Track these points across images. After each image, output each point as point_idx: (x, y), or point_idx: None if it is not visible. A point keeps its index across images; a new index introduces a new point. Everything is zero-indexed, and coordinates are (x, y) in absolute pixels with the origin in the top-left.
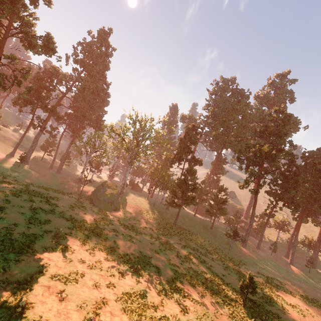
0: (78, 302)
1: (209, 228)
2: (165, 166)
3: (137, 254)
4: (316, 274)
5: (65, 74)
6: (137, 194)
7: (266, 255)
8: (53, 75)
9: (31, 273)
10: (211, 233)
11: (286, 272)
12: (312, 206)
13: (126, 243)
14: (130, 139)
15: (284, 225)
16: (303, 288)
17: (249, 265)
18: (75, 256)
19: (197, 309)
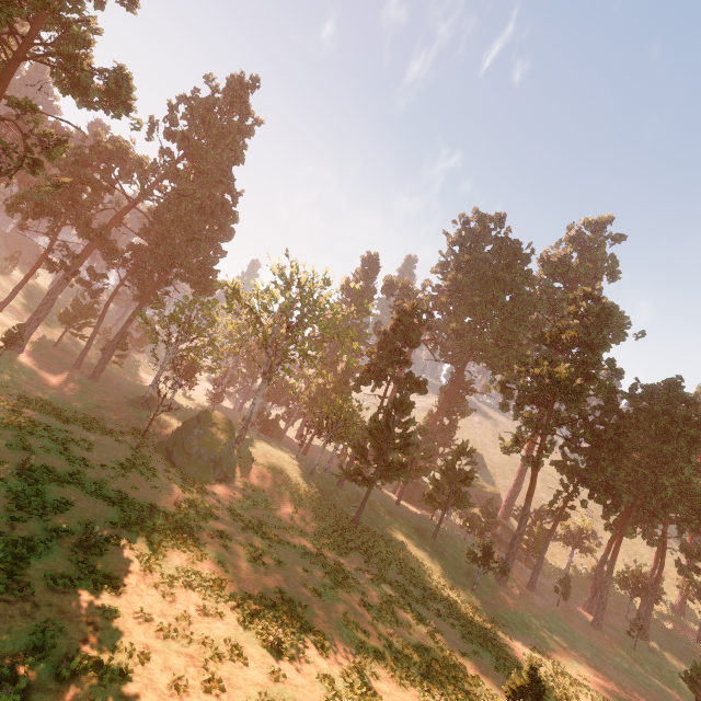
0: None
1: (430, 537)
2: (342, 386)
3: (273, 597)
4: (648, 654)
5: (143, 159)
6: (273, 444)
7: (547, 604)
8: (113, 158)
9: (14, 651)
10: (433, 549)
11: (588, 646)
12: (645, 502)
13: (248, 567)
14: (274, 321)
15: (583, 539)
16: (627, 688)
17: (514, 629)
18: (127, 601)
19: None
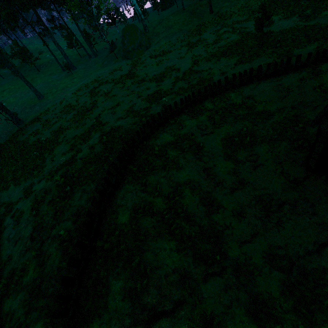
0: (121, 111)
1: None
2: None
3: (164, 70)
4: None
5: None
6: (166, 12)
7: None
8: None
9: (99, 113)
10: None
11: None
12: None
13: (155, 69)
14: None
15: None
16: None
17: None
18: (118, 96)
19: (204, 75)
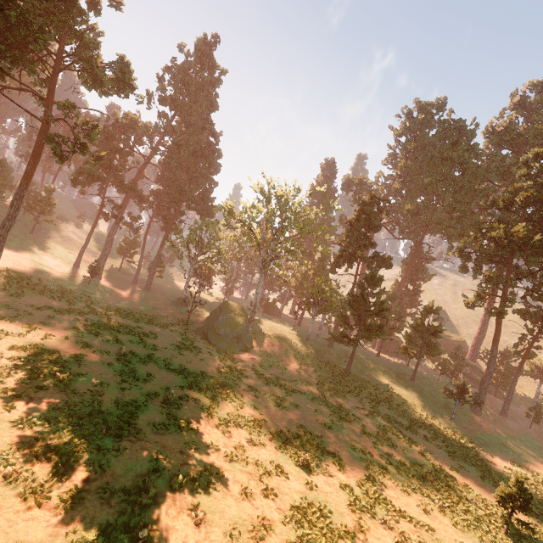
0: (225, 527)
1: (409, 380)
2: (320, 271)
3: (297, 431)
4: None
5: (147, 125)
6: (275, 321)
7: (521, 427)
8: (128, 129)
9: (142, 472)
10: (413, 389)
11: None
12: None
13: (275, 411)
14: (262, 229)
15: None
16: None
17: (493, 448)
18: (201, 438)
19: (424, 539)
